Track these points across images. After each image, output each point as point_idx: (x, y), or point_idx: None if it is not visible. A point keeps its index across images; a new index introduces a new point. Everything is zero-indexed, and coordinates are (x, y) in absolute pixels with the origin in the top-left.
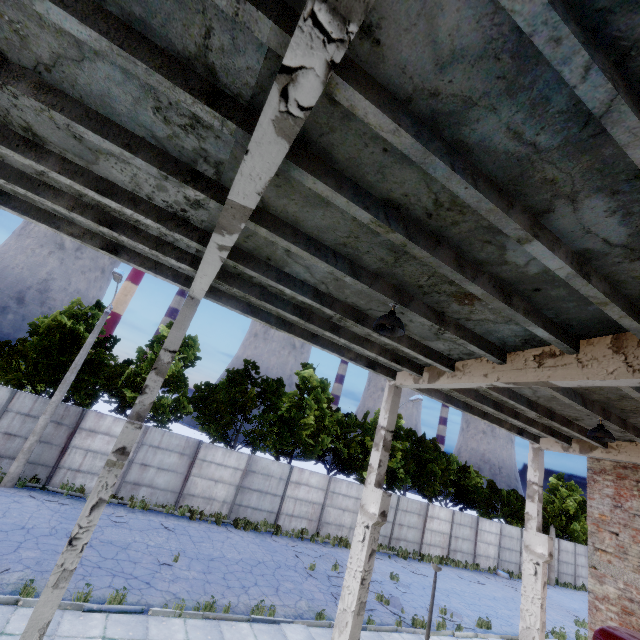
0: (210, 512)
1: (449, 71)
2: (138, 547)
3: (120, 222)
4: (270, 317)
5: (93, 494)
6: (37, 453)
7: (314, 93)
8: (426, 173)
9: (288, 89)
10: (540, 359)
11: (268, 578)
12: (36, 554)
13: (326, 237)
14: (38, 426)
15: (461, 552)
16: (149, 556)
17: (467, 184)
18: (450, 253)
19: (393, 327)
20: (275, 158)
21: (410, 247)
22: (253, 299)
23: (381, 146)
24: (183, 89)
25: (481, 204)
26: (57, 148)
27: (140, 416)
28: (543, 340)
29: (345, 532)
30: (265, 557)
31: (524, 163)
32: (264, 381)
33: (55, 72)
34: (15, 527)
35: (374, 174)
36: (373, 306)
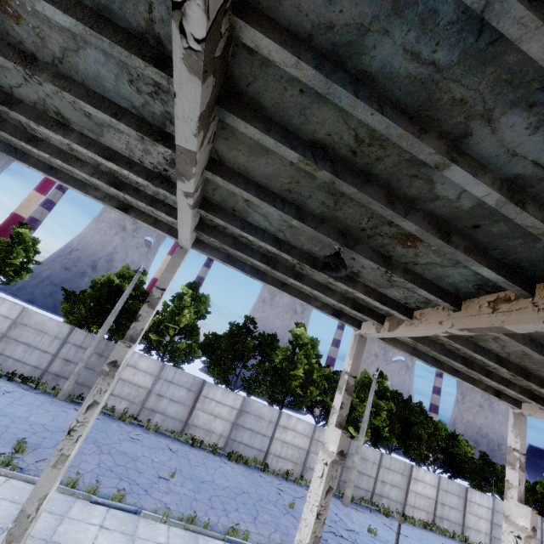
0: (209, 443)
1: (337, 1)
2: (145, 460)
3: (126, 184)
4: (245, 266)
5: (90, 396)
6: (84, 377)
7: (202, 23)
8: (341, 109)
9: (183, 24)
10: (494, 305)
11: (249, 507)
12: None
13: (273, 184)
14: (85, 355)
15: (448, 520)
16: (152, 469)
17: (372, 110)
18: (380, 190)
19: (338, 267)
20: (195, 97)
21: (338, 184)
22: (227, 247)
23: (297, 88)
24: (136, 56)
25: (390, 130)
26: (77, 126)
27: (133, 339)
28: (497, 285)
29: None
30: (250, 489)
31: (429, 85)
32: (261, 335)
33: (65, 63)
34: (58, 429)
35: (298, 117)
36: (326, 252)
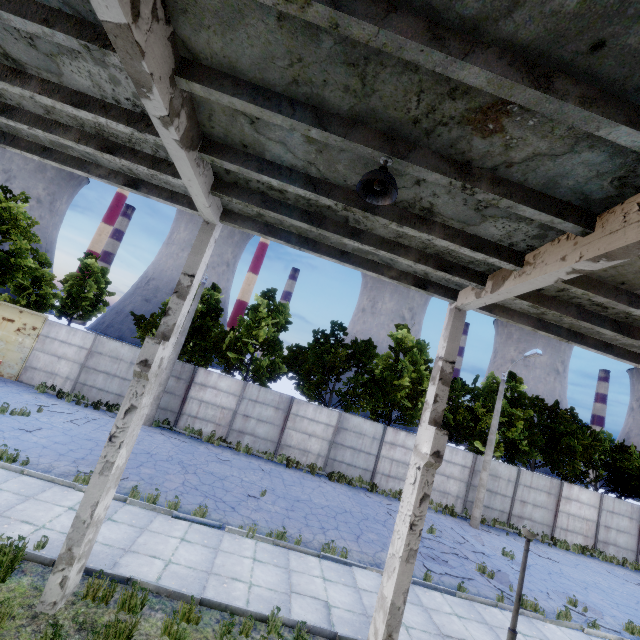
0: (306, 463)
1: None
2: (233, 480)
3: (119, 147)
4: (290, 236)
5: (126, 400)
6: (166, 401)
7: None
8: None
9: None
10: None
11: (351, 526)
12: (152, 472)
13: (272, 78)
14: (162, 379)
15: (615, 546)
16: (241, 488)
17: None
18: (416, 22)
19: (388, 191)
20: None
21: (344, 25)
22: (255, 209)
23: None
24: None
25: None
26: (33, 69)
27: (165, 336)
28: None
29: (451, 500)
30: (353, 508)
31: None
32: (354, 343)
33: None
34: (143, 452)
35: None
36: None
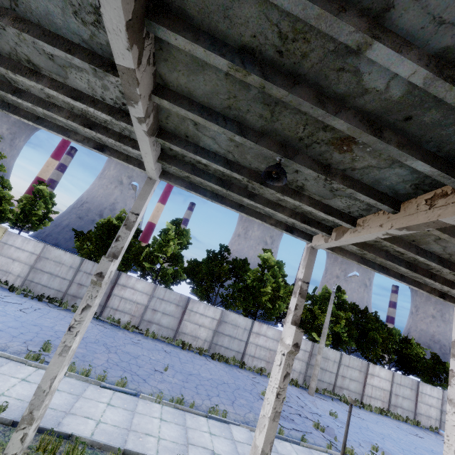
0: (196, 346)
1: None
2: (144, 358)
3: (96, 124)
4: (206, 192)
5: (83, 301)
6: None
7: None
8: (261, 3)
9: None
10: (431, 201)
11: (228, 394)
12: (83, 351)
13: (214, 103)
14: None
15: (401, 408)
16: (149, 365)
17: None
18: (310, 91)
19: (280, 178)
20: (116, 1)
21: (268, 88)
22: (187, 174)
23: None
24: None
25: (307, 11)
26: (46, 72)
27: (115, 255)
28: (434, 182)
29: (295, 375)
30: (229, 380)
31: None
32: (234, 260)
33: (20, 5)
34: None
35: (223, 21)
36: None
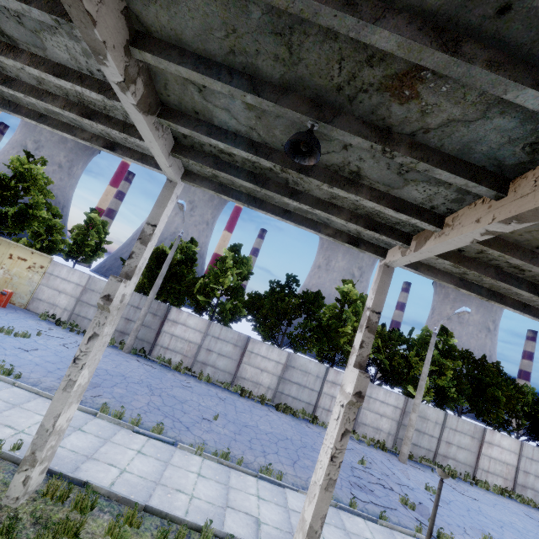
0: (258, 394)
1: None
2: (192, 404)
3: (96, 113)
4: (241, 195)
5: (90, 328)
6: (143, 333)
7: None
8: None
9: None
10: None
11: (290, 452)
12: (123, 392)
13: (212, 48)
14: (141, 314)
15: (533, 490)
16: (197, 411)
17: None
18: None
19: (314, 152)
20: None
21: None
22: (208, 169)
23: None
24: None
25: None
26: (23, 44)
27: (128, 275)
28: None
29: (383, 436)
30: (294, 436)
31: None
32: (305, 293)
33: None
34: (119, 374)
35: None
36: None
